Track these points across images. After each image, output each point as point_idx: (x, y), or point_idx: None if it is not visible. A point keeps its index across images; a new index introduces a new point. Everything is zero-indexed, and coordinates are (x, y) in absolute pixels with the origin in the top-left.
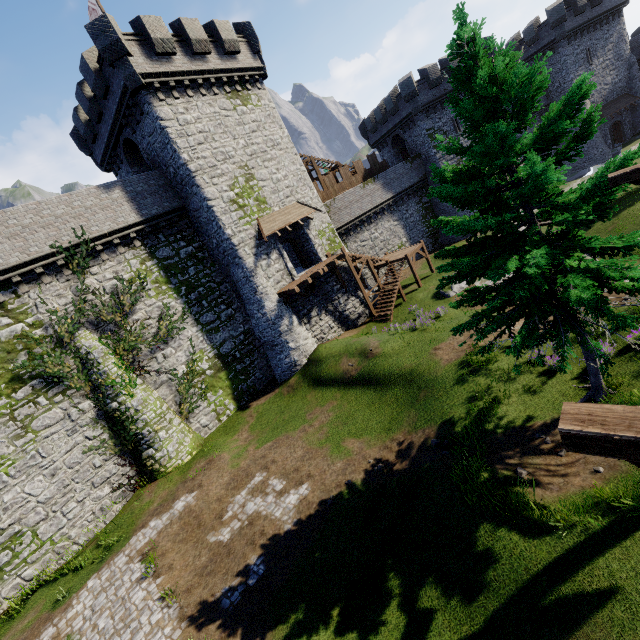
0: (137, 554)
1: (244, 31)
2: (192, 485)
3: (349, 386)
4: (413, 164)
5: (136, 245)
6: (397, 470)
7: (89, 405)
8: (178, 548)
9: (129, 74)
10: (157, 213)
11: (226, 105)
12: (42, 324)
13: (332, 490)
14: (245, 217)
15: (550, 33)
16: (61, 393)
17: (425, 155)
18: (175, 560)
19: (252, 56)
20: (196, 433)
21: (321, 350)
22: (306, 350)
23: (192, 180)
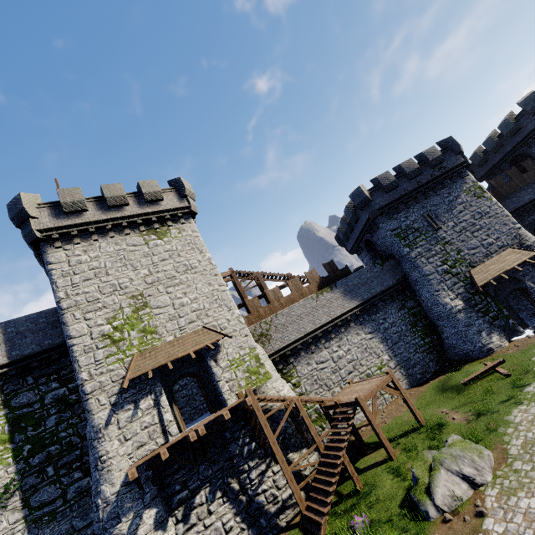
0: None
1: (175, 184)
2: None
3: None
4: (384, 266)
5: None
6: None
7: None
8: None
9: (28, 232)
10: (30, 353)
11: (137, 241)
12: None
13: None
14: (117, 353)
15: (533, 119)
16: None
17: (398, 255)
18: None
19: (179, 200)
20: None
21: None
22: None
23: (61, 317)
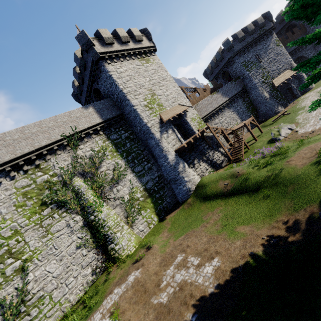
0: (107, 312)
1: (144, 32)
2: (137, 265)
3: (228, 196)
4: (236, 82)
5: (100, 133)
6: (292, 241)
7: (79, 218)
8: (132, 308)
9: (94, 53)
10: (109, 117)
11: (138, 63)
12: (56, 175)
13: (239, 260)
14: (153, 113)
15: None
16: (65, 211)
17: (242, 76)
18: (131, 317)
19: (149, 42)
20: (137, 235)
21: (204, 180)
22: (195, 181)
23: (125, 98)
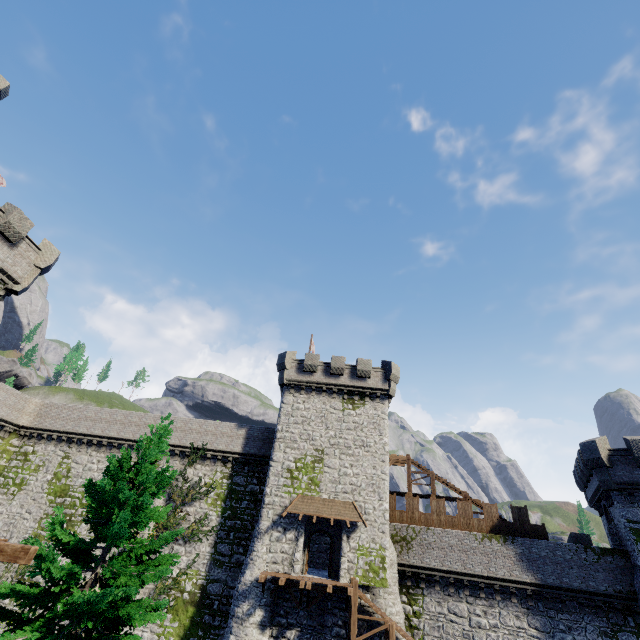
0: None
1: (386, 366)
2: None
3: None
4: (603, 559)
5: (227, 465)
6: None
7: None
8: None
9: (281, 377)
10: (253, 452)
11: (337, 406)
12: None
13: None
14: (290, 486)
15: None
16: None
17: (632, 558)
18: None
19: (382, 381)
20: None
21: None
22: None
23: (274, 442)
